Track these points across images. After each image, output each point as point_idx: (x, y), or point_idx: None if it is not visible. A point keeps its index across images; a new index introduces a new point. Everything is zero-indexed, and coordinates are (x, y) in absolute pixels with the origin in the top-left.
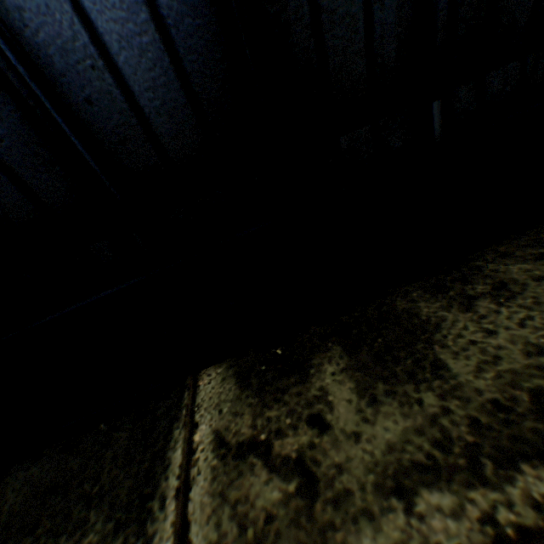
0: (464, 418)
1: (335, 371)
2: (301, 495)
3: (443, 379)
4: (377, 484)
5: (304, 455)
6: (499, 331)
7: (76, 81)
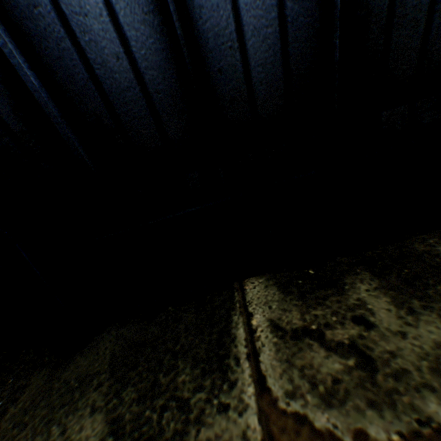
0: None
1: (368, 288)
2: (360, 368)
3: None
4: (431, 368)
5: (356, 342)
6: None
7: (217, 56)
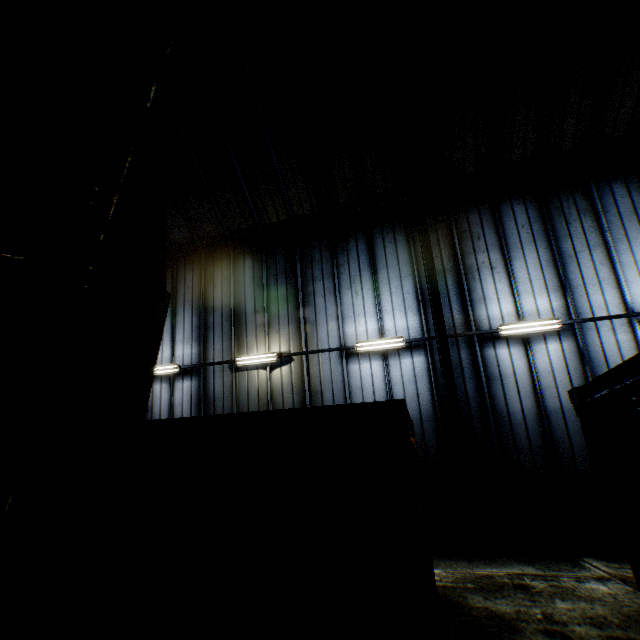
0: None
1: None
2: None
3: None
4: None
5: None
6: None
7: (561, 449)
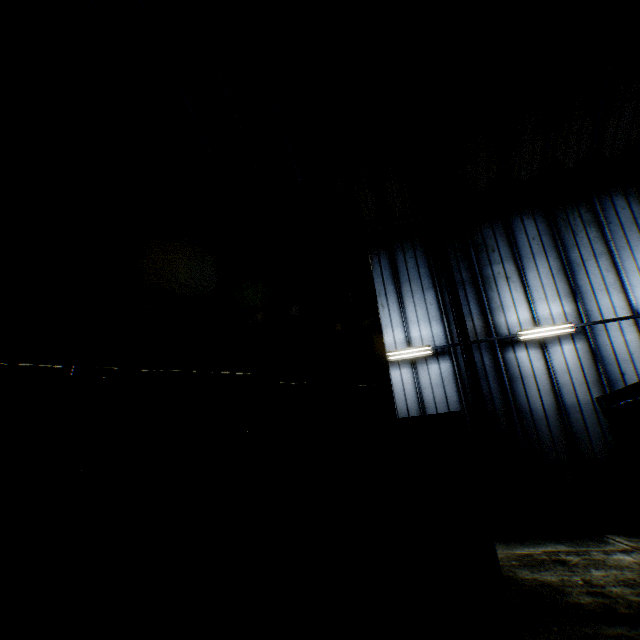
0: None
1: None
2: None
3: None
4: None
5: None
6: None
7: (580, 440)
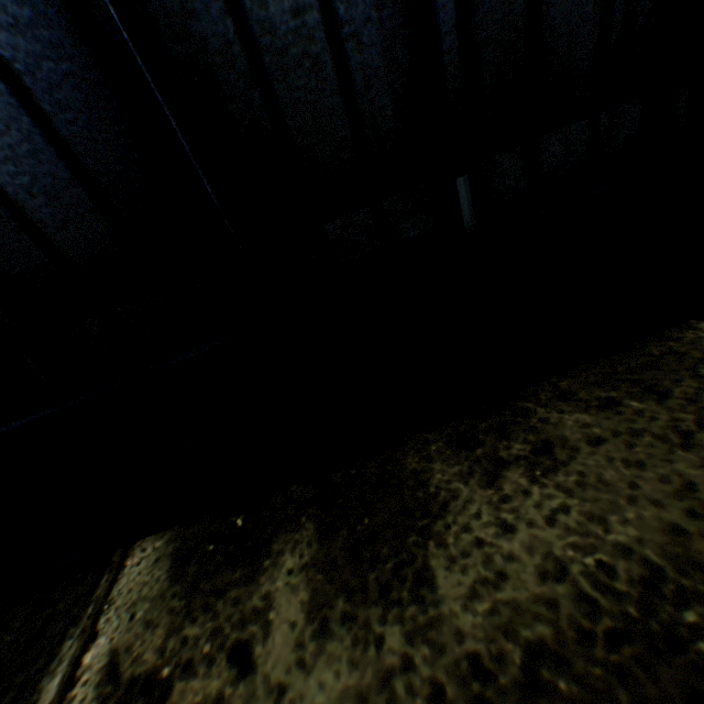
0: (427, 682)
1: (294, 566)
2: None
3: (422, 604)
4: None
5: None
6: (519, 528)
7: None
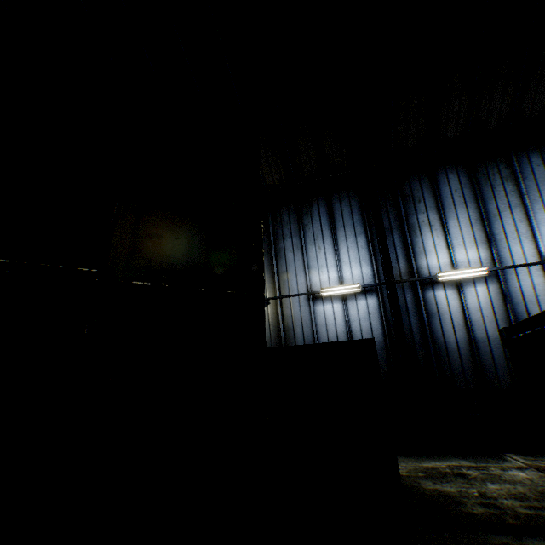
0: None
1: None
2: None
3: None
4: None
5: None
6: None
7: (487, 370)
